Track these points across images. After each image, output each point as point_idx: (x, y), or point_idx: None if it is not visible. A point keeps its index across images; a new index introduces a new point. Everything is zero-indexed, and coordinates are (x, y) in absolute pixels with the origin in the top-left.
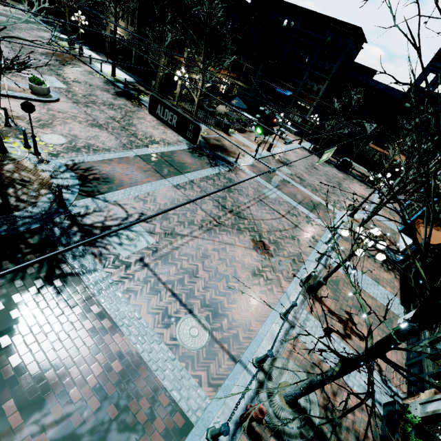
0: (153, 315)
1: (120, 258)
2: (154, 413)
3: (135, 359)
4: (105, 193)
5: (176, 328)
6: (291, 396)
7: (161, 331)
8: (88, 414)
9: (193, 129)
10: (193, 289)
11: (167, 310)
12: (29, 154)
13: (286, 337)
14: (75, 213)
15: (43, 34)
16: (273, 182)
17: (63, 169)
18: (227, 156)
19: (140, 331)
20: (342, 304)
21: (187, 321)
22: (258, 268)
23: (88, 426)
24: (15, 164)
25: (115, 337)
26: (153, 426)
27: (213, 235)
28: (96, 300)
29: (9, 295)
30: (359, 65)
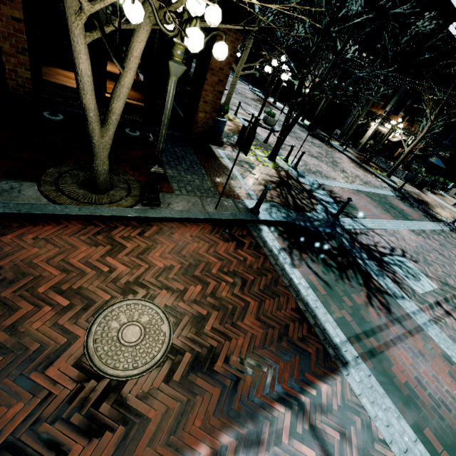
0: None
1: (416, 292)
2: None
3: None
4: (358, 217)
5: None
6: None
7: None
8: None
9: None
10: None
11: None
12: (289, 167)
13: None
14: (347, 229)
15: (244, 87)
16: None
17: (315, 186)
18: (437, 214)
19: None
20: None
21: None
22: None
23: None
24: (285, 172)
25: None
26: None
27: None
28: (427, 334)
29: (349, 293)
30: None
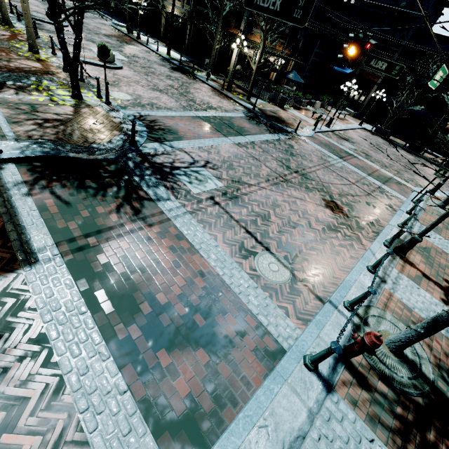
0: (229, 245)
1: (191, 193)
2: (242, 331)
3: (216, 279)
4: (170, 141)
5: (254, 261)
6: (398, 342)
7: (240, 261)
8: (176, 317)
9: (304, 3)
10: (268, 231)
11: (243, 244)
12: (102, 103)
13: (378, 290)
14: (145, 152)
15: (104, 22)
16: (337, 154)
17: (131, 118)
18: (285, 127)
19: (218, 257)
20: (438, 272)
21: (265, 257)
22: (334, 224)
23: (177, 327)
24: (90, 109)
25: (194, 257)
26: (243, 342)
27: (281, 189)
28: (172, 223)
29: (93, 207)
30: (436, 35)
